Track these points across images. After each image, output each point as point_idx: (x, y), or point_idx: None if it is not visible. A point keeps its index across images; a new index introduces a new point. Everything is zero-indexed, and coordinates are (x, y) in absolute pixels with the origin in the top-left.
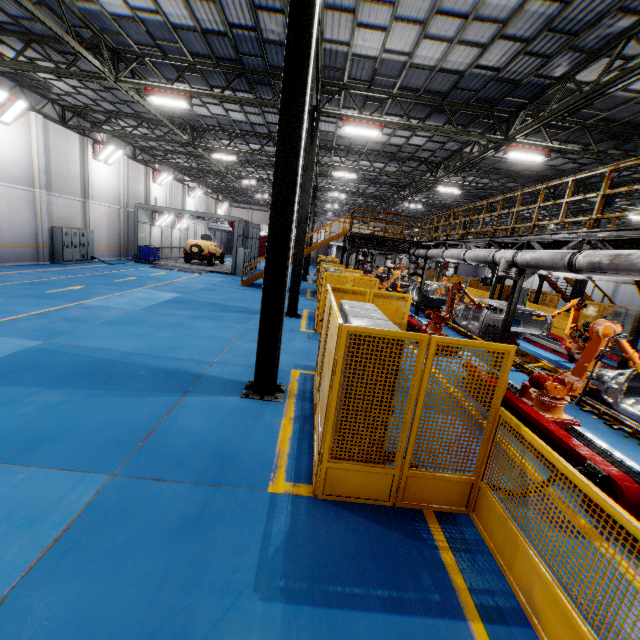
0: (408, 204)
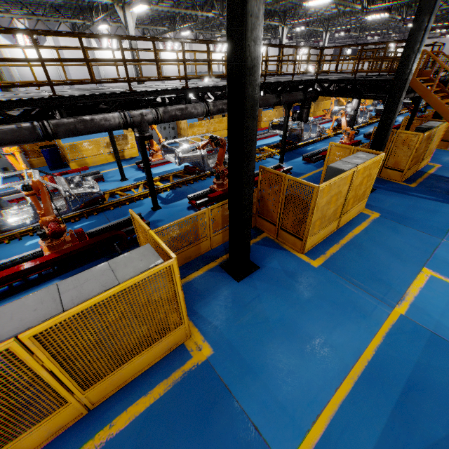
0: (367, 17)
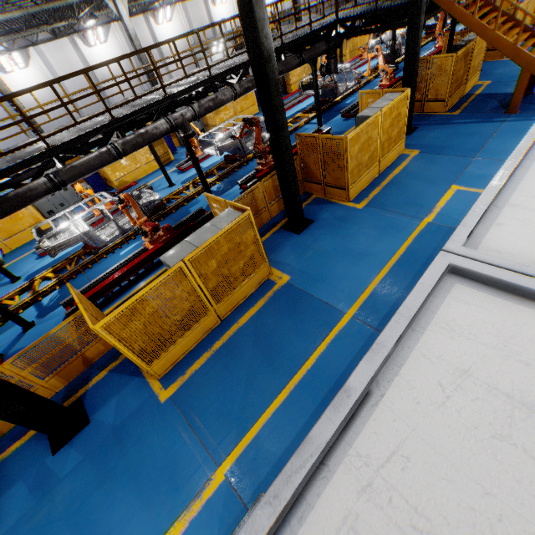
0: None
